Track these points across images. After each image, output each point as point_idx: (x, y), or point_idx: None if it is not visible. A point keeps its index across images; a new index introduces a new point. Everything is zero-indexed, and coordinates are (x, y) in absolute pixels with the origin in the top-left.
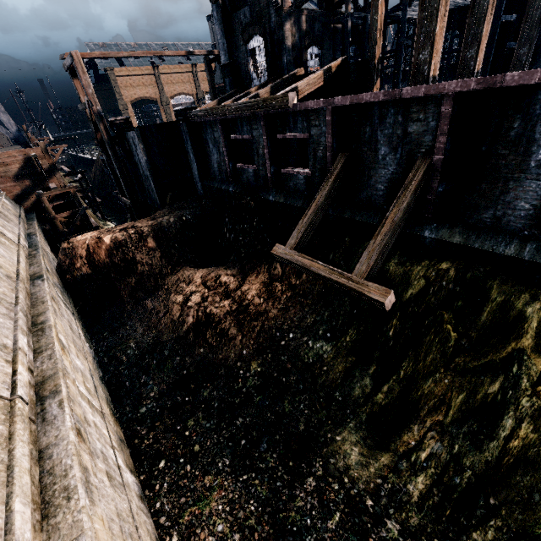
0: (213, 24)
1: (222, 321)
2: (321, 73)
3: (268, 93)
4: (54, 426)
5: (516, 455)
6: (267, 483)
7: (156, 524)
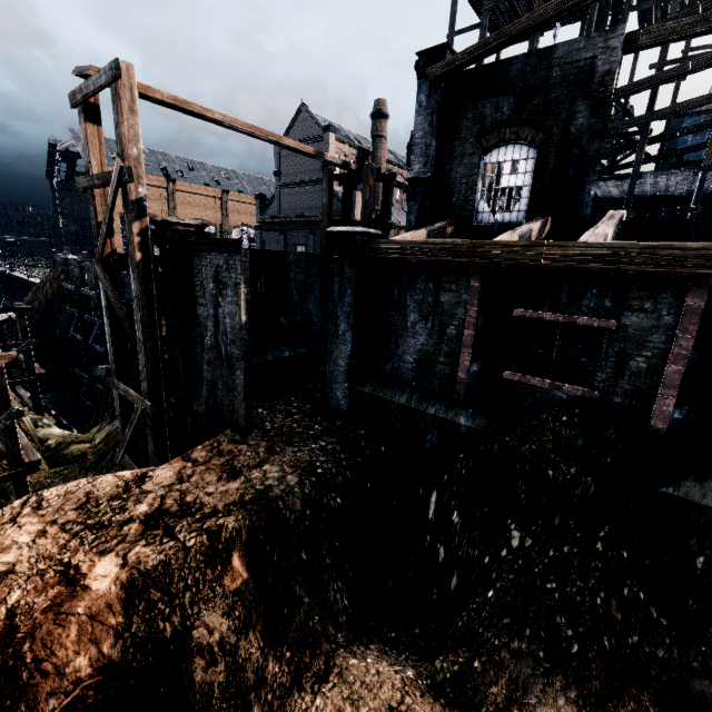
0: (282, 149)
1: None
2: None
3: (610, 238)
4: None
5: None
6: None
7: None
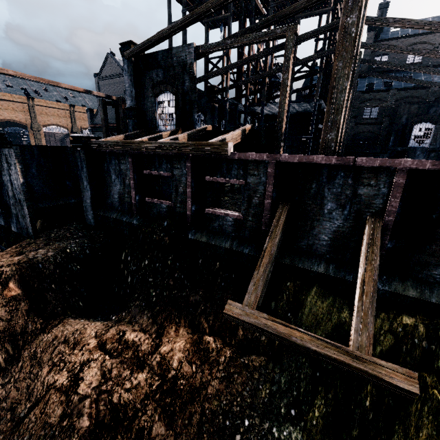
0: (99, 80)
1: (139, 414)
2: (240, 132)
3: (185, 138)
4: None
5: None
6: None
7: None
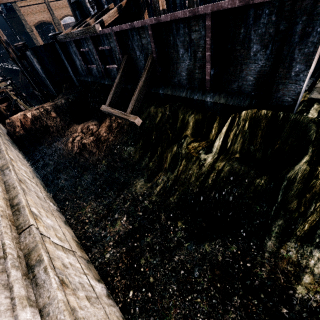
0: None
1: (90, 146)
2: (116, 9)
3: (94, 22)
4: (8, 176)
5: (181, 169)
6: (107, 200)
7: (66, 218)
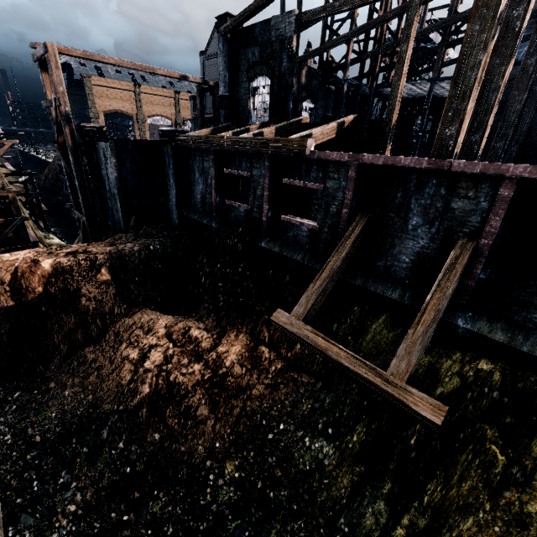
0: (205, 60)
1: (190, 395)
2: (335, 126)
3: (272, 133)
4: None
5: None
6: None
7: None
